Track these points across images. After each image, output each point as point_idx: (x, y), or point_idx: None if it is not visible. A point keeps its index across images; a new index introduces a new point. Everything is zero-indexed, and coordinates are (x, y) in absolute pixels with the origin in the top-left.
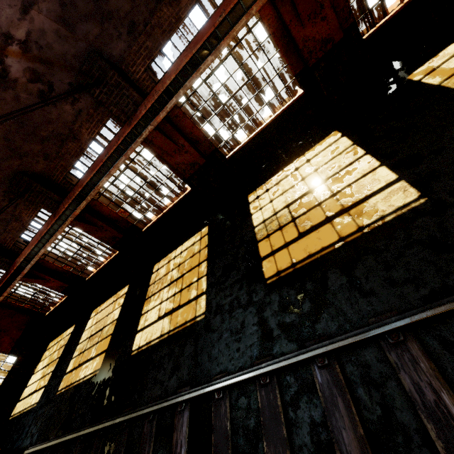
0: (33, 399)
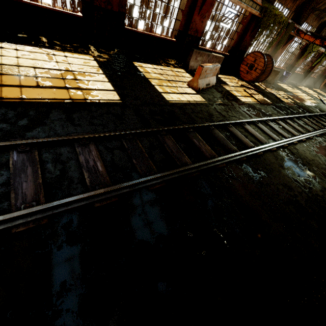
0: None
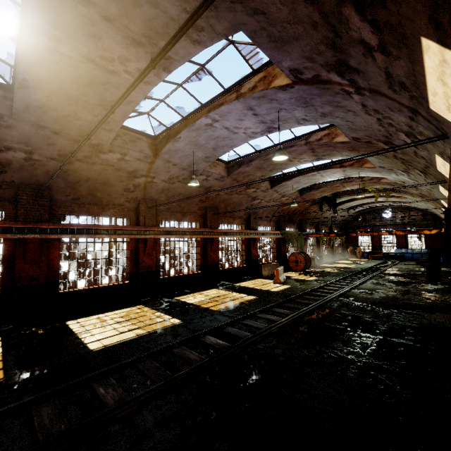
0: None
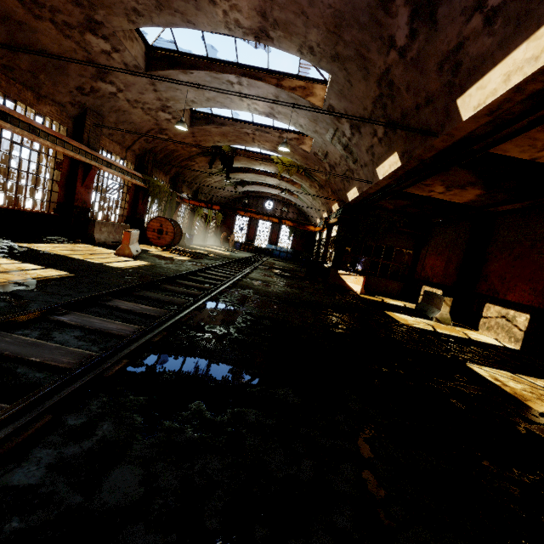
0: None
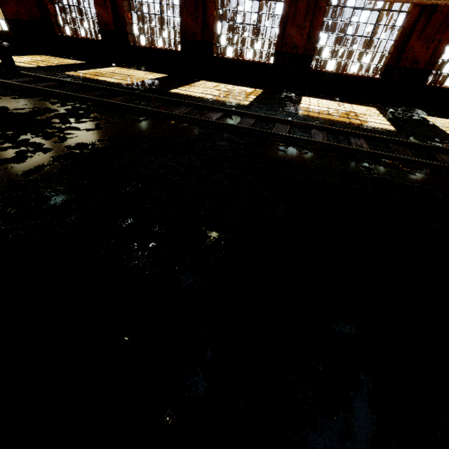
0: (20, 64)
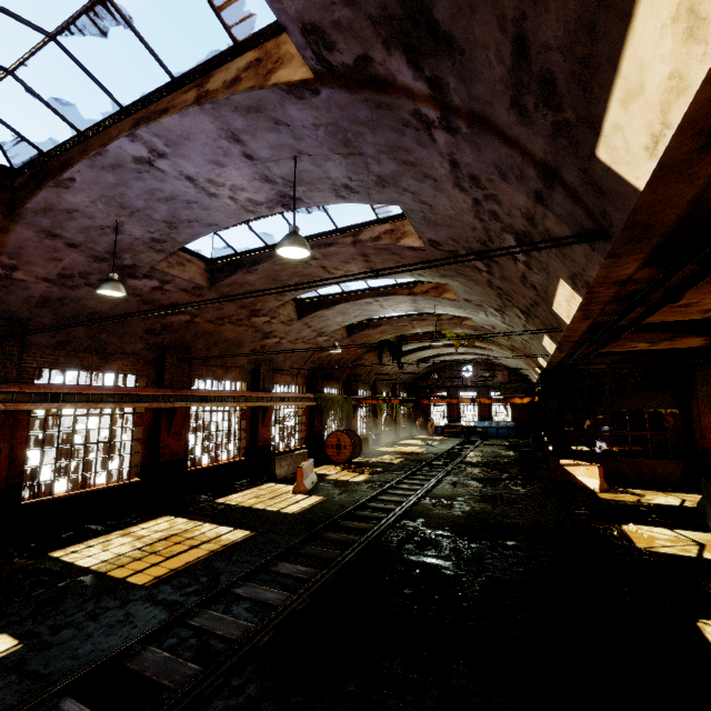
0: None
